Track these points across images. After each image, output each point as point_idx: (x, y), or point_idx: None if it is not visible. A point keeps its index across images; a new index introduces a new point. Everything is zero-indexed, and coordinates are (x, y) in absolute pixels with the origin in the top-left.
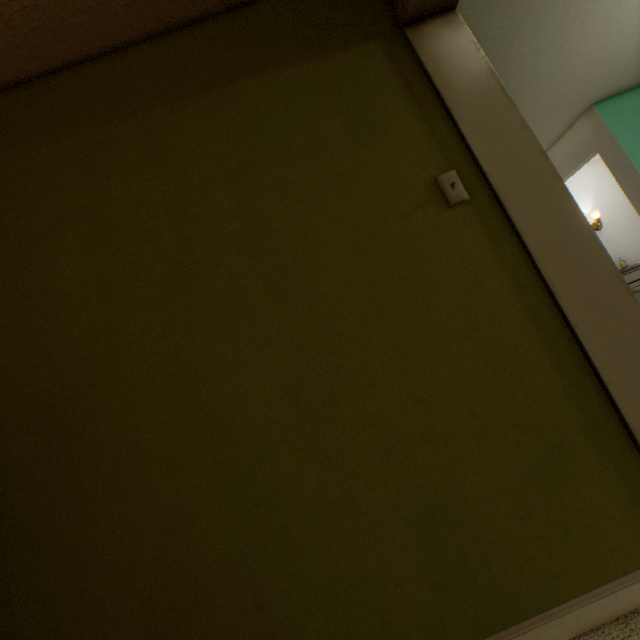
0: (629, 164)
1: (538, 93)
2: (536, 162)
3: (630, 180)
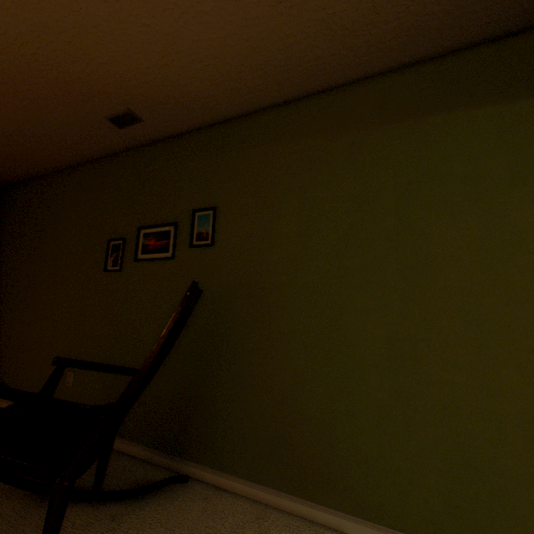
0: None
1: None
2: None
3: None
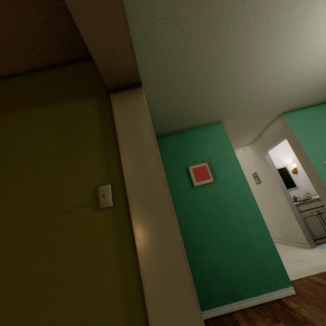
0: (301, 148)
1: (245, 108)
2: (160, 186)
3: (302, 156)
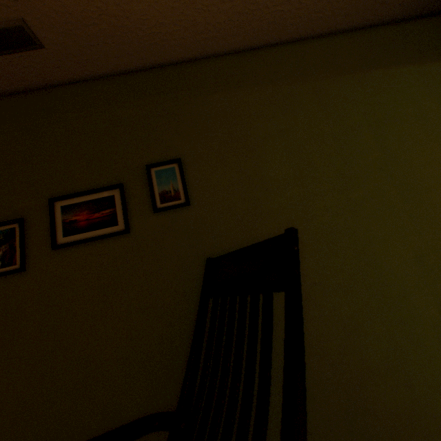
0: None
1: None
2: None
3: None
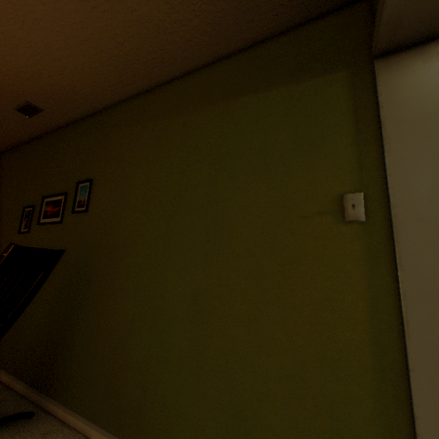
0: None
1: None
2: None
3: None
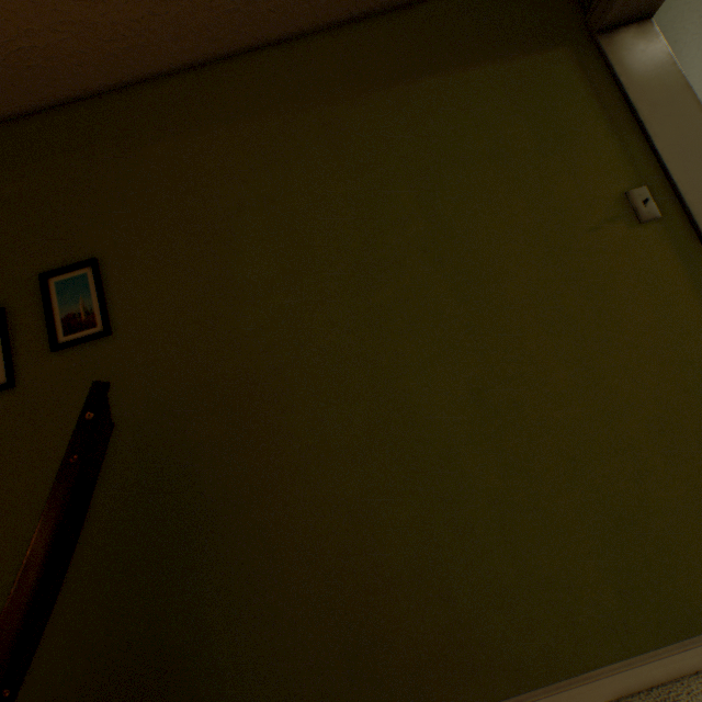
0: None
1: None
2: None
3: None
